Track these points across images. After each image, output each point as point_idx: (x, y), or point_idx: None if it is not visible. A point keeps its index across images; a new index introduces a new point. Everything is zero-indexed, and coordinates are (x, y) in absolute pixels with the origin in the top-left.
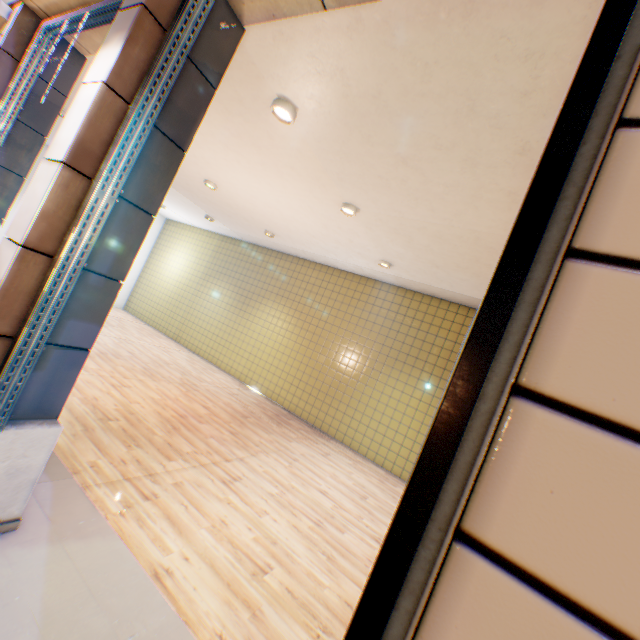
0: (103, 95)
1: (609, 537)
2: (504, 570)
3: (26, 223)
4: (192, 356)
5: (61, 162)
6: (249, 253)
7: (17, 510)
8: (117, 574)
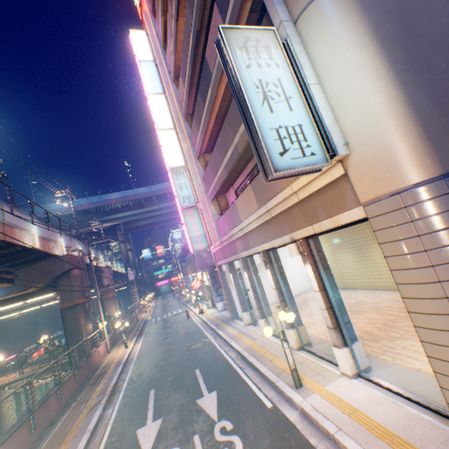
0: (313, 274)
1: (420, 321)
2: (417, 327)
3: (322, 304)
4: (361, 292)
5: (317, 290)
6: (341, 230)
7: (366, 363)
8: (403, 371)
